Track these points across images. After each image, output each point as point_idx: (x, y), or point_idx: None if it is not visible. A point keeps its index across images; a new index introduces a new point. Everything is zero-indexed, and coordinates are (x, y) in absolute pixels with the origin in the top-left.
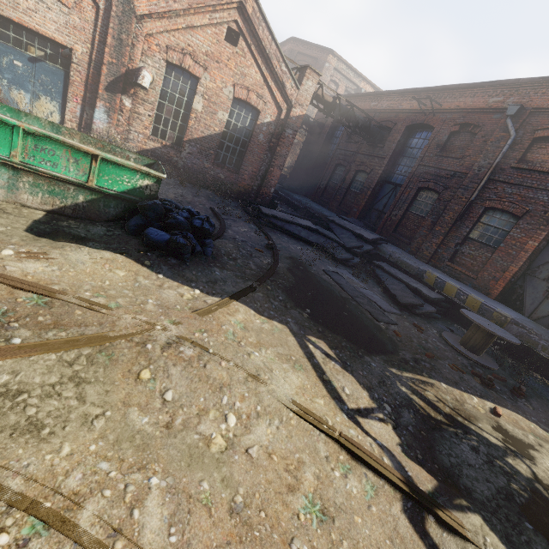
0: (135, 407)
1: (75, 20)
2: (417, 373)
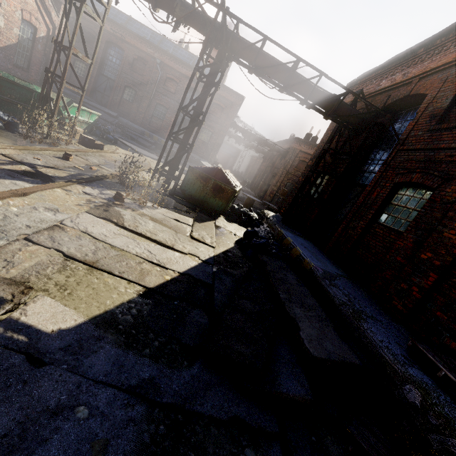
0: None
1: None
2: None
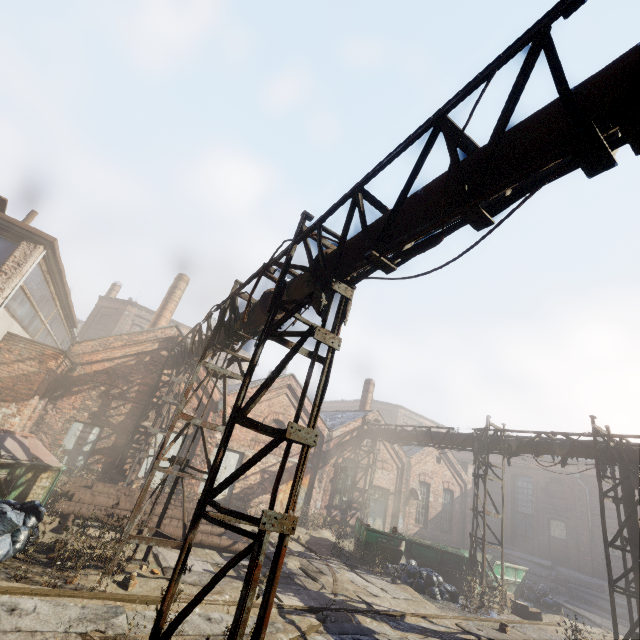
0: None
1: (391, 476)
2: None
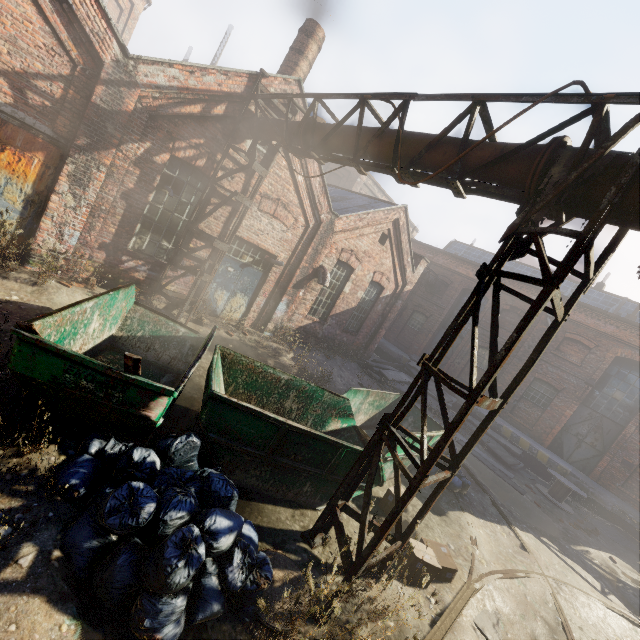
0: (597, 634)
1: (288, 235)
2: (578, 544)
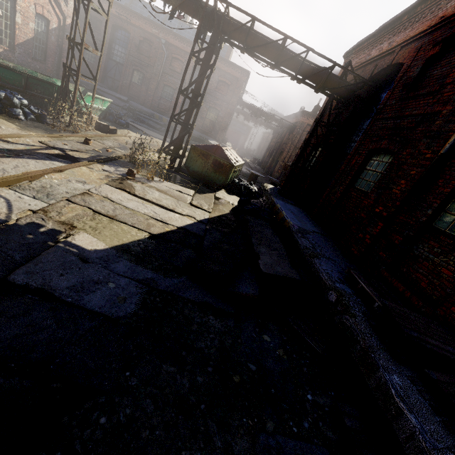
0: None
1: None
2: None
